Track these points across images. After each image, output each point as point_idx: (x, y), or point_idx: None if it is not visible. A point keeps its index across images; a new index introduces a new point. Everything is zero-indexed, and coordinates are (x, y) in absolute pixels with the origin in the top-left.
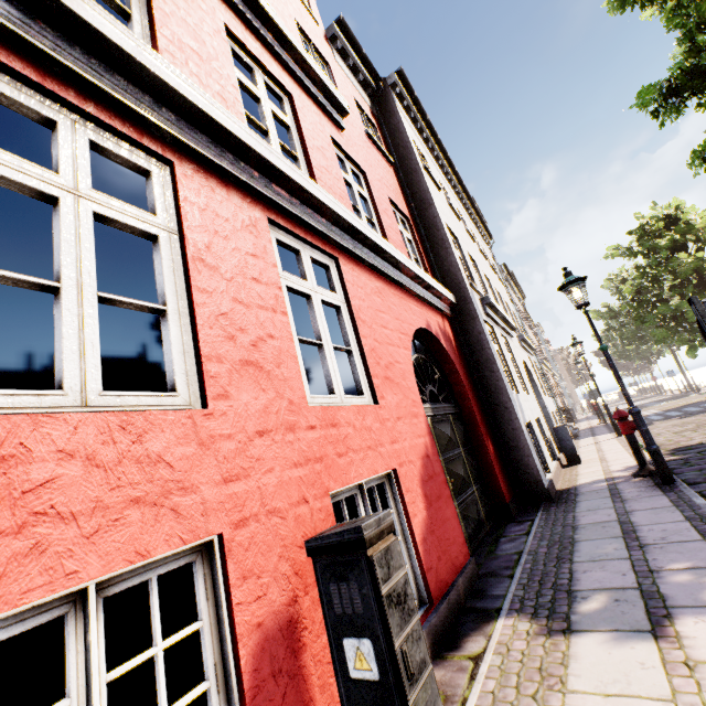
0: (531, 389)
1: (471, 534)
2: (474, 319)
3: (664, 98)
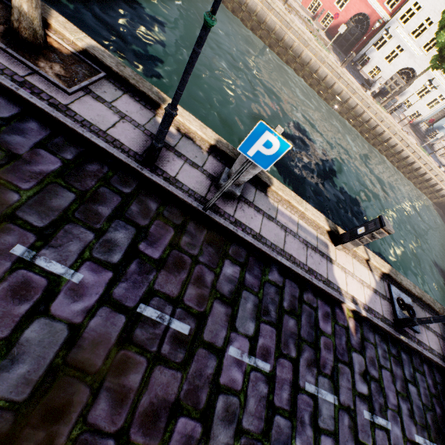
0: (395, 69)
1: (338, 44)
2: (384, 26)
3: None
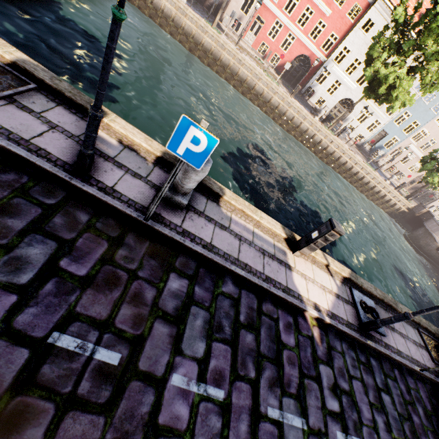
0: (336, 100)
1: (287, 79)
2: (322, 65)
3: None
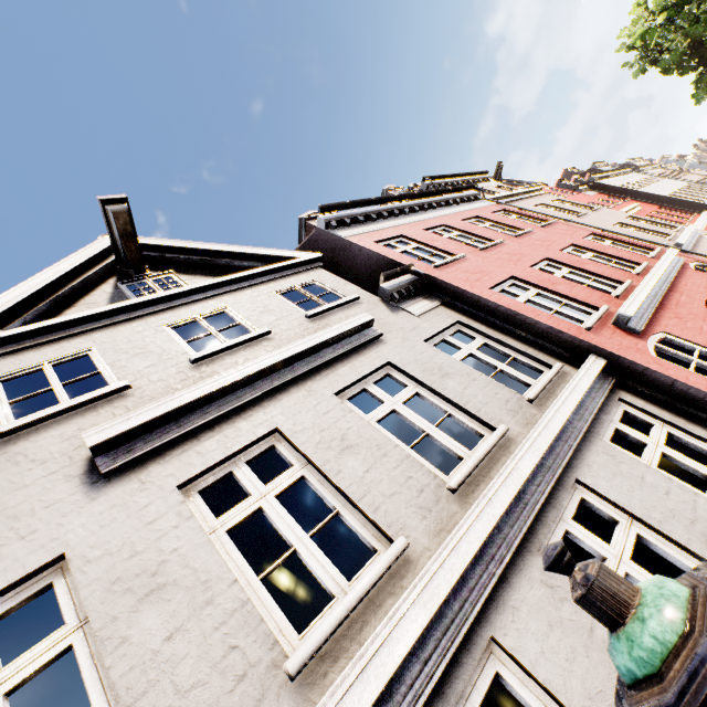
0: None
1: None
2: None
3: (703, 91)
